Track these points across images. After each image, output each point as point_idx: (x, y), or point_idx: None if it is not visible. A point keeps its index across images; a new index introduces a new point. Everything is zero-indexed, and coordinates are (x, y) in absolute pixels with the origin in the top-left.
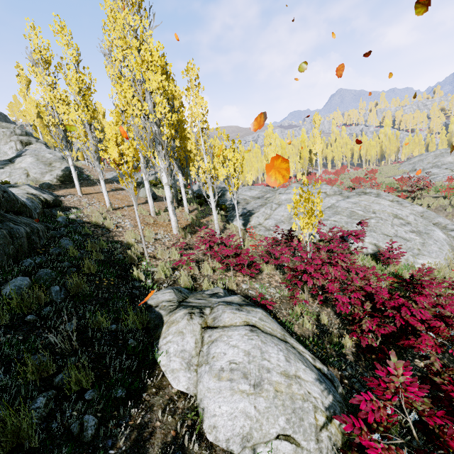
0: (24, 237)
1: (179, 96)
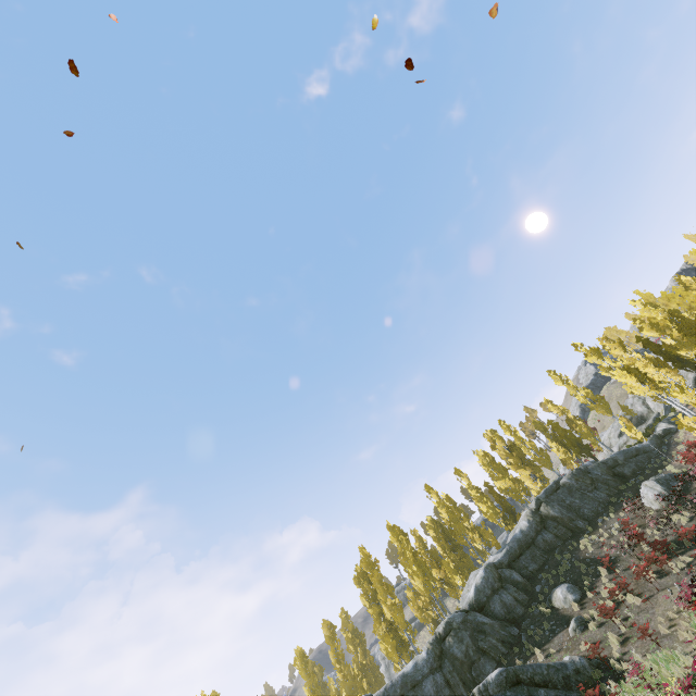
0: (634, 466)
1: (689, 281)
